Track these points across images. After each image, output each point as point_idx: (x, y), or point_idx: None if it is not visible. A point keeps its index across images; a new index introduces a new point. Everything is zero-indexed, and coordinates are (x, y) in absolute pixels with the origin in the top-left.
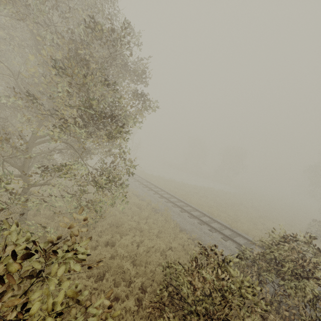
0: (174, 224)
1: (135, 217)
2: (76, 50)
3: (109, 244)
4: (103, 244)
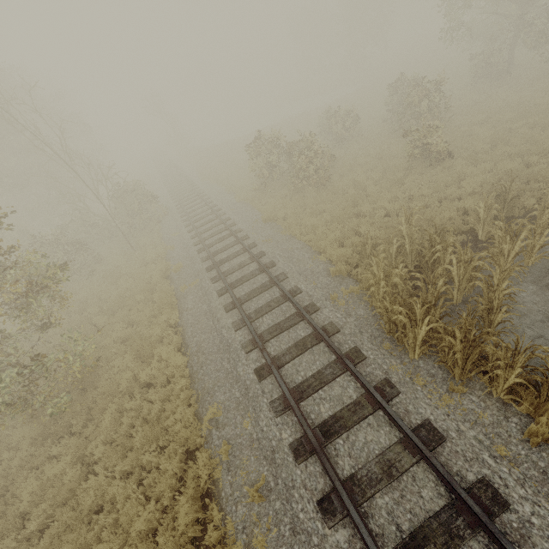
0: None
1: None
2: None
3: None
4: None
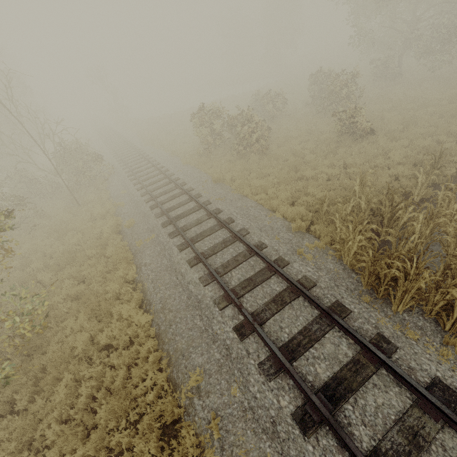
0: None
1: None
2: None
3: None
4: None
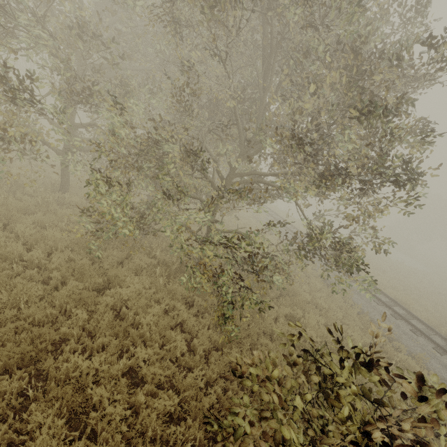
0: (357, 309)
1: (305, 286)
2: (371, 73)
3: (287, 317)
4: (284, 317)
